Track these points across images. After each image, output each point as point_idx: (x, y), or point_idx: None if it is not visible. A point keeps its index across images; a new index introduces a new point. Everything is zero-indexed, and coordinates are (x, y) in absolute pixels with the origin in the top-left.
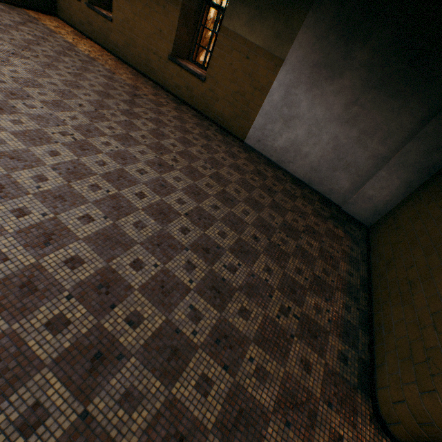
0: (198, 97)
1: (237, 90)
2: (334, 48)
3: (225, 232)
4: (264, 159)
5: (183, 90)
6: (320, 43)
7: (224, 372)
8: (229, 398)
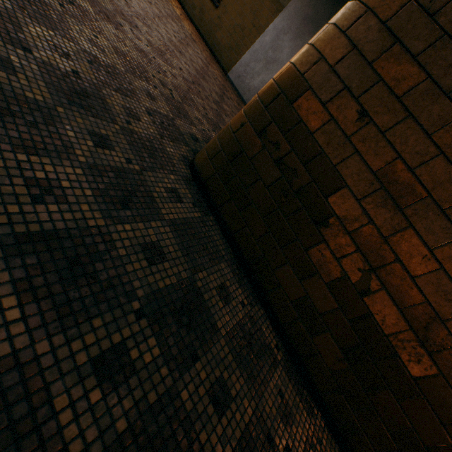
0: (206, 22)
1: (240, 23)
2: (324, 8)
3: (154, 39)
4: (237, 94)
5: (197, 12)
6: (315, 1)
7: (57, 4)
8: (44, 3)
